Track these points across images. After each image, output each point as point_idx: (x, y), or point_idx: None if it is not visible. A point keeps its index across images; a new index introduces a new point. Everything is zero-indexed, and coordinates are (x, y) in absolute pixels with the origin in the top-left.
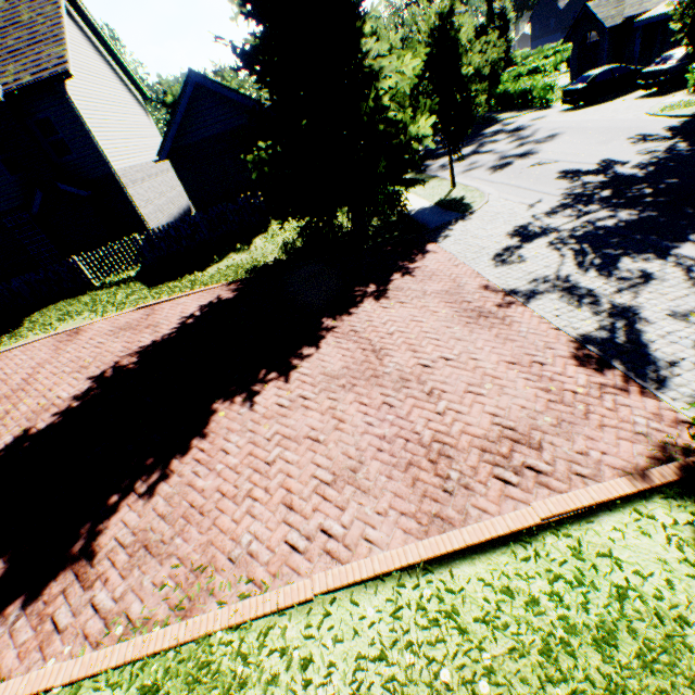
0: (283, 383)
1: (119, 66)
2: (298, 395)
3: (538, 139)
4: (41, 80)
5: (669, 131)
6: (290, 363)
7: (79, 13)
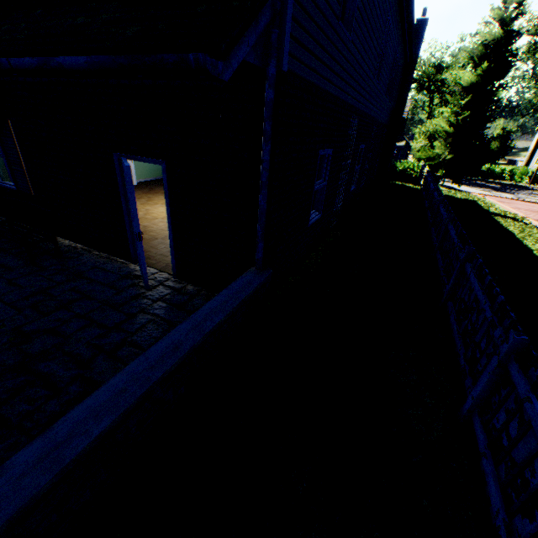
0: None
1: None
2: None
3: None
4: None
5: None
6: None
7: None
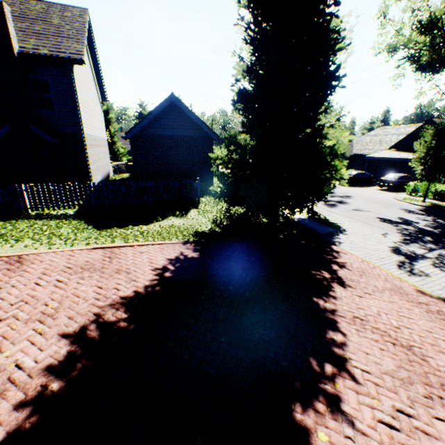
0: (355, 383)
1: (97, 76)
2: (392, 407)
3: (340, 195)
4: (57, 57)
5: (421, 211)
6: (332, 350)
7: (88, 38)
